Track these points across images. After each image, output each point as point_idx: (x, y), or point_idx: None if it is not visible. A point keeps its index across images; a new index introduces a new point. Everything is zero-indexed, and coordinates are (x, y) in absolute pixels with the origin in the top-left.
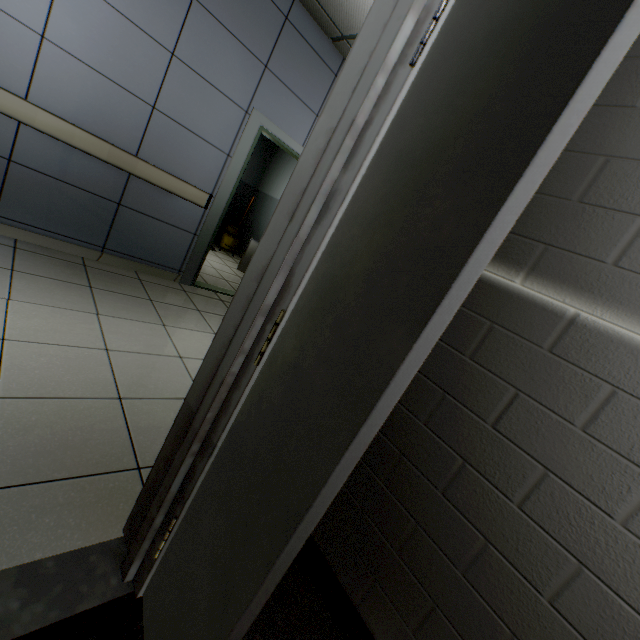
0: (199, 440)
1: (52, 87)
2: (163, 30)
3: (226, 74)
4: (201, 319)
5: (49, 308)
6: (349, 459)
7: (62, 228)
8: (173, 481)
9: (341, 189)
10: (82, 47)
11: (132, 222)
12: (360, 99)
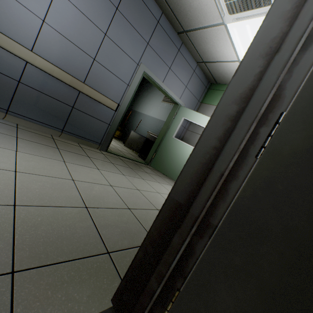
0: (197, 223)
1: (45, 46)
2: (102, 23)
3: (129, 46)
4: (115, 167)
5: (38, 157)
6: None
7: (42, 119)
8: (174, 258)
9: None
10: (62, 27)
11: (78, 117)
12: None
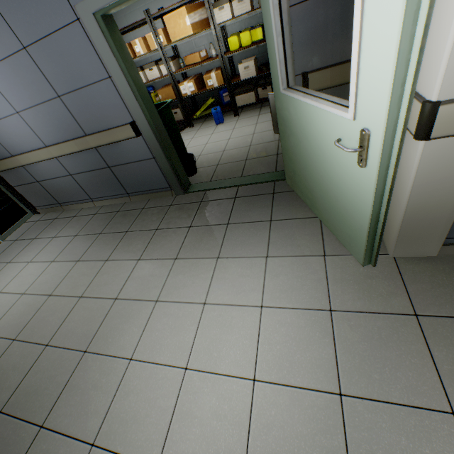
0: None
1: (42, 132)
2: (9, 39)
3: (41, 10)
4: (146, 242)
5: (61, 263)
6: None
7: (108, 193)
8: None
9: None
10: (22, 101)
11: (123, 173)
12: None
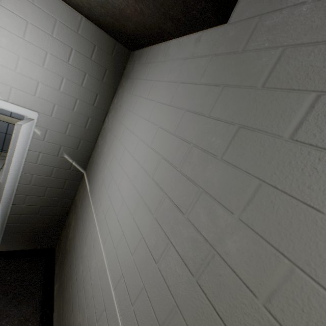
0: None
1: None
2: None
3: None
4: None
5: None
6: None
7: None
8: None
9: None
10: None
11: None
12: None
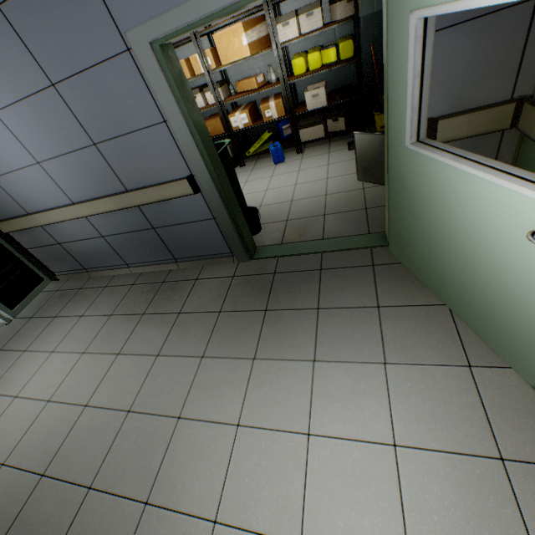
0: None
1: (69, 186)
2: (33, 74)
3: (79, 37)
4: (208, 330)
5: (96, 356)
6: None
7: (150, 257)
8: None
9: None
10: (45, 149)
11: (171, 235)
12: None
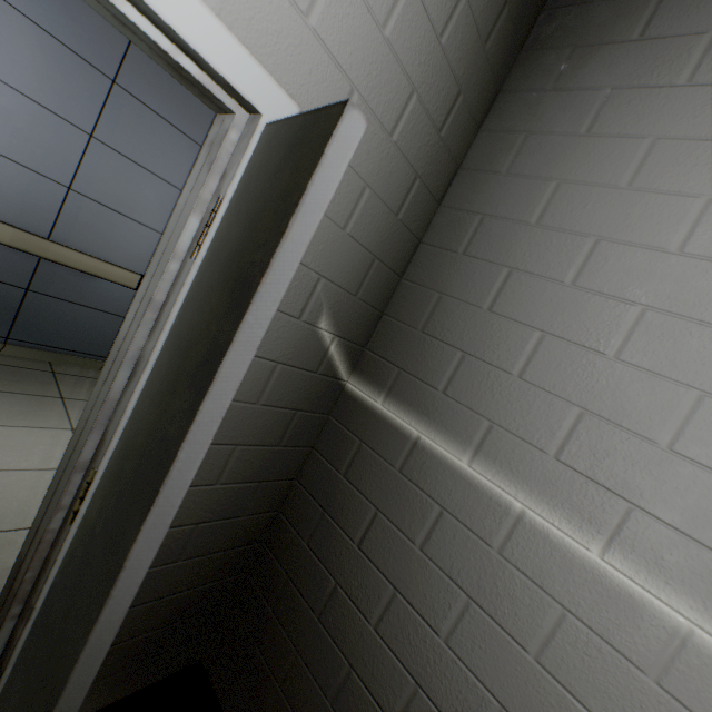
0: (20, 601)
1: None
2: (79, 113)
3: (156, 154)
4: None
5: None
6: (102, 635)
7: None
8: None
9: (145, 356)
10: None
11: (45, 308)
12: (157, 280)
